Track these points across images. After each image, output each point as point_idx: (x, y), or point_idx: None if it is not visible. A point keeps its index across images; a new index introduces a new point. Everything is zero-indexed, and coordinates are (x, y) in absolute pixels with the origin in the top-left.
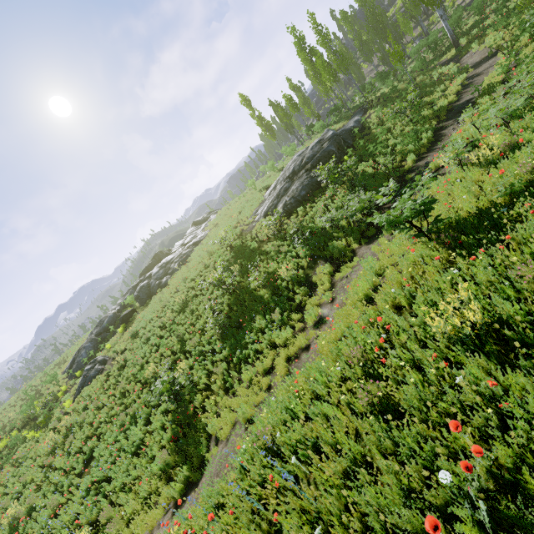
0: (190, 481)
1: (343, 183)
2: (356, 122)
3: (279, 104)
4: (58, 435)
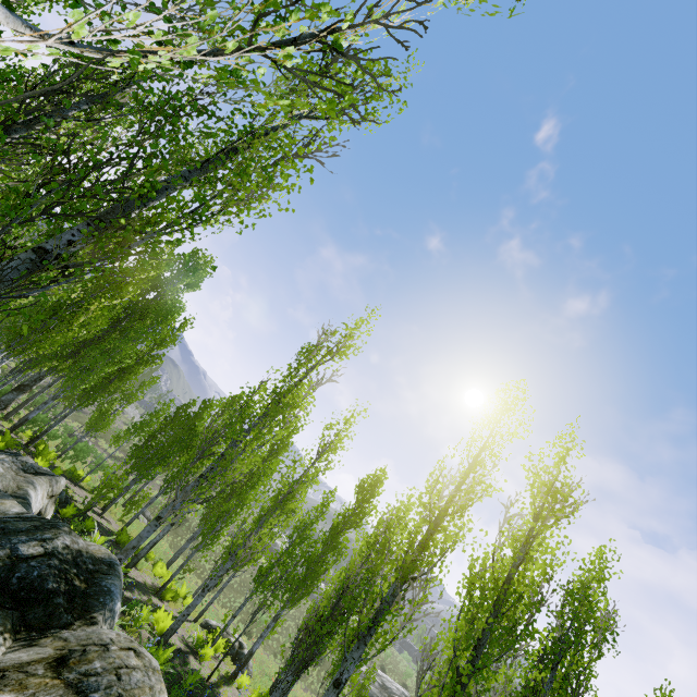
0: None
1: None
2: None
3: None
4: None
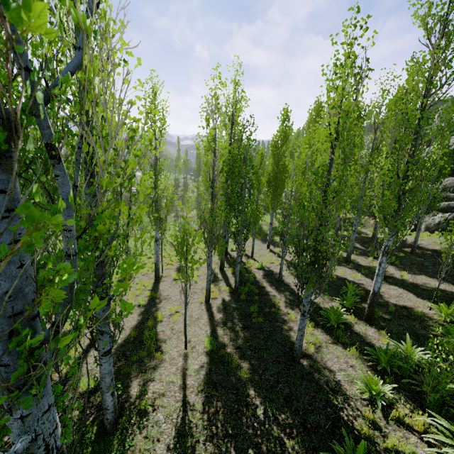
0: None
1: None
2: None
3: (176, 158)
4: None
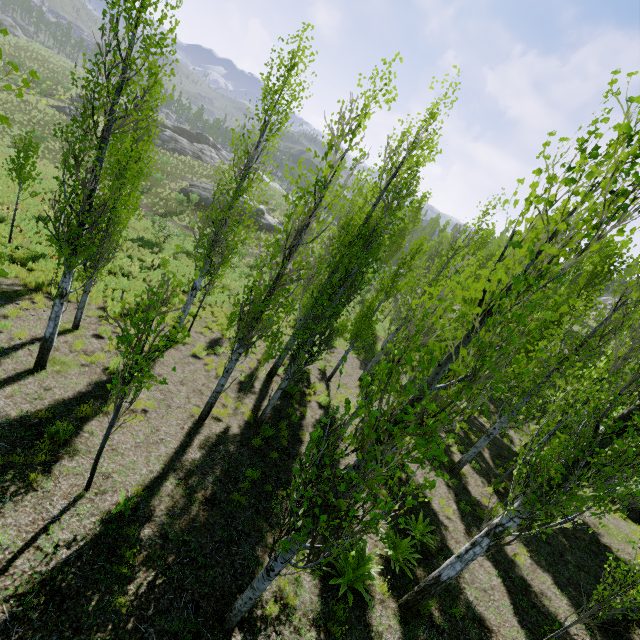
0: (1, 146)
1: (194, 210)
2: (268, 224)
3: None
4: (21, 103)
